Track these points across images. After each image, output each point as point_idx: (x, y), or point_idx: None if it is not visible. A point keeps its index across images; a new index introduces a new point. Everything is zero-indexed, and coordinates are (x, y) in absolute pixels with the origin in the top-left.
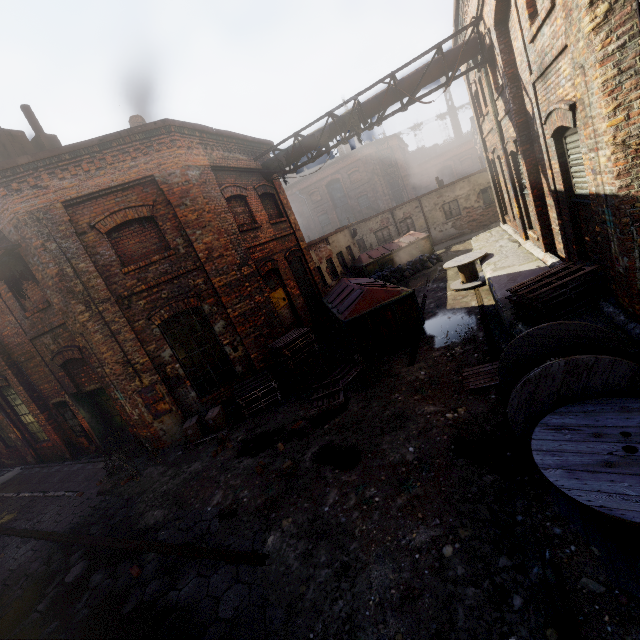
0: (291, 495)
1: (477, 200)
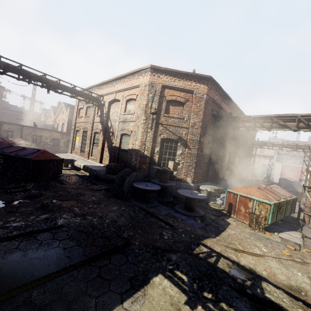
0: (55, 211)
1: (50, 141)
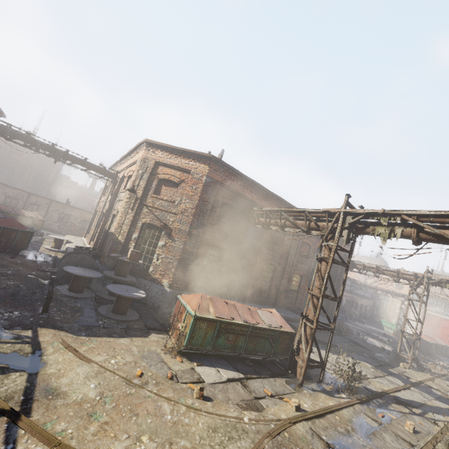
0: None
1: (79, 223)
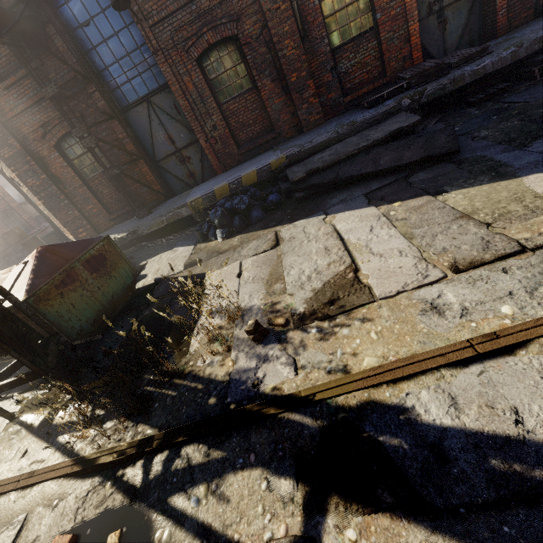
0: None
1: None
